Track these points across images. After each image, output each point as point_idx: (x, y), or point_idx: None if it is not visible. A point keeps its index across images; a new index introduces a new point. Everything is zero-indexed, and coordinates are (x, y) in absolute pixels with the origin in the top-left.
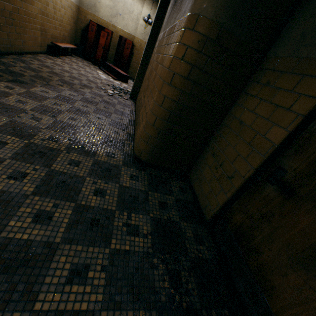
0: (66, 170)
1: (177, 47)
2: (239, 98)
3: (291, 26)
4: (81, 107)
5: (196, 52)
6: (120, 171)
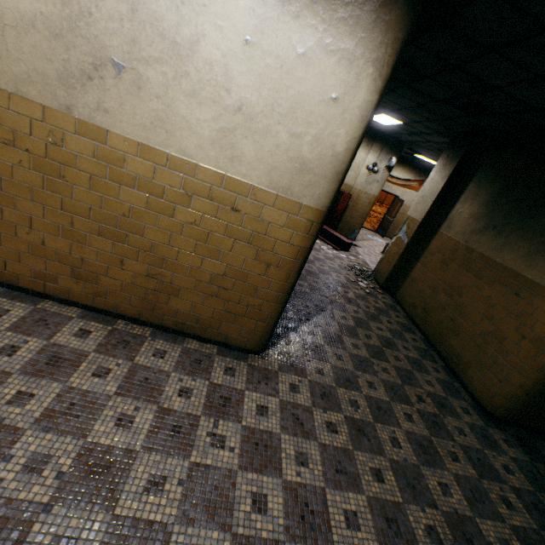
0: (465, 442)
1: None
2: None
3: None
4: (380, 332)
5: None
6: (491, 435)
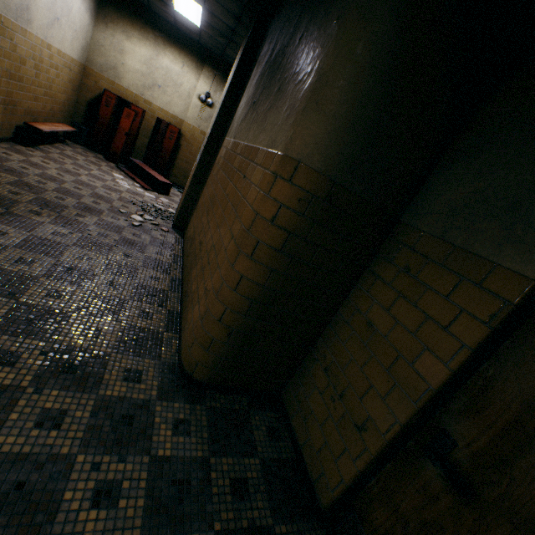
0: (30, 446)
1: (263, 199)
2: (363, 277)
3: (432, 188)
4: (77, 261)
5: (296, 214)
6: (153, 416)
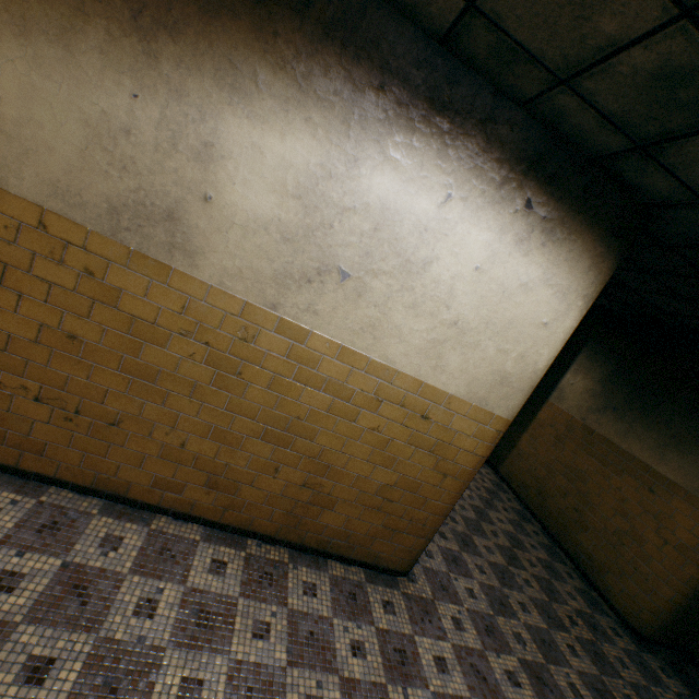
0: (632, 678)
1: None
2: None
3: None
4: (502, 525)
5: None
6: (648, 663)
